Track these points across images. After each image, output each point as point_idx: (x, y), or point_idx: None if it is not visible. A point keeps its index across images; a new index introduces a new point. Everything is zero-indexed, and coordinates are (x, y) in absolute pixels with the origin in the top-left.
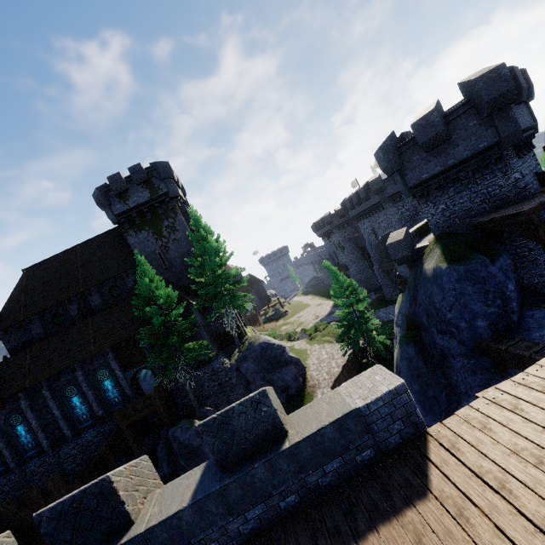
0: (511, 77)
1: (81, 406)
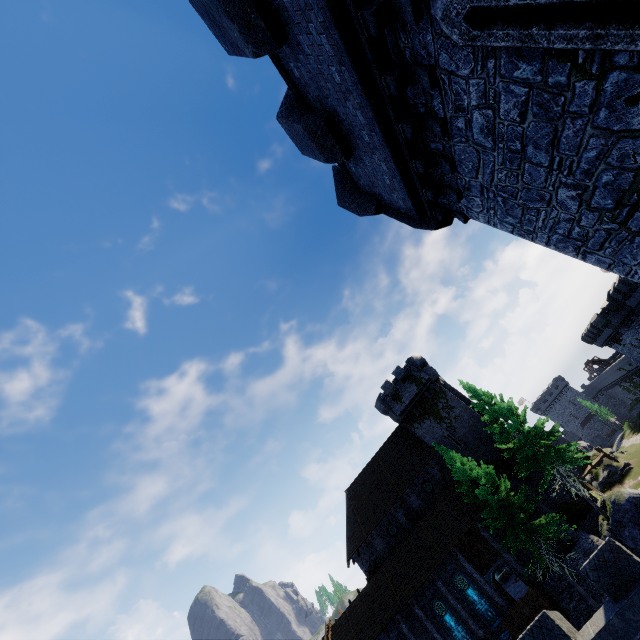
0: None
1: (456, 627)
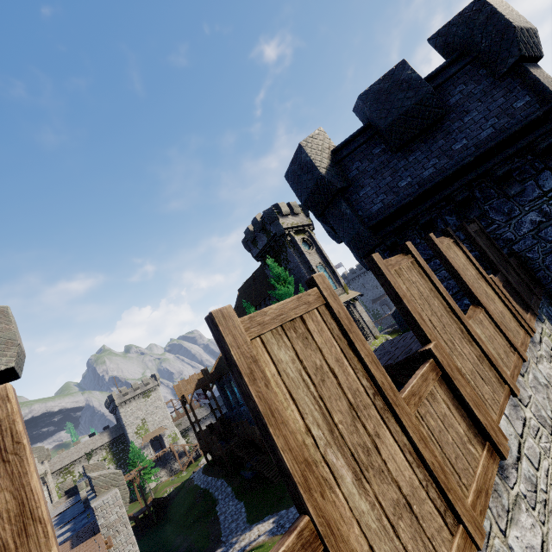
0: (311, 164)
1: None
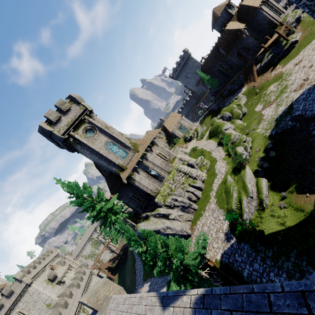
0: None
1: None
